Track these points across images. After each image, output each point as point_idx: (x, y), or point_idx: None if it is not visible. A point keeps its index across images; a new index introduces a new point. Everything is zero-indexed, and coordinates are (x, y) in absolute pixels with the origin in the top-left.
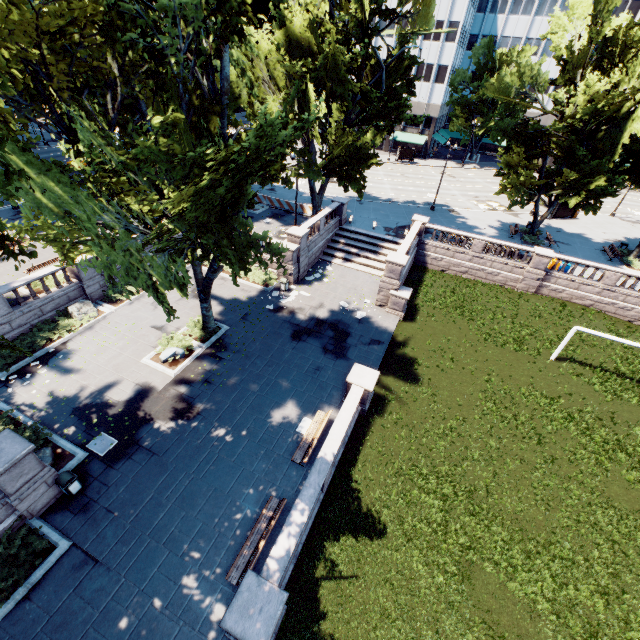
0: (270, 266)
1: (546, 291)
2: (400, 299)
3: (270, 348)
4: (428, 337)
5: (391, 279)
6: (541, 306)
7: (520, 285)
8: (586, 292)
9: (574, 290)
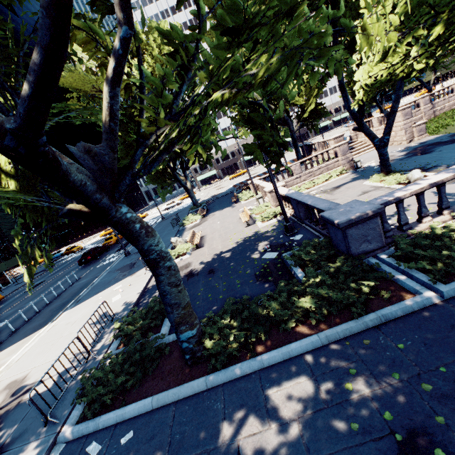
0: (333, 167)
1: (437, 113)
2: (421, 126)
3: (433, 156)
4: (454, 131)
5: (408, 120)
6: (450, 112)
7: (425, 118)
8: (453, 100)
9: (448, 103)
